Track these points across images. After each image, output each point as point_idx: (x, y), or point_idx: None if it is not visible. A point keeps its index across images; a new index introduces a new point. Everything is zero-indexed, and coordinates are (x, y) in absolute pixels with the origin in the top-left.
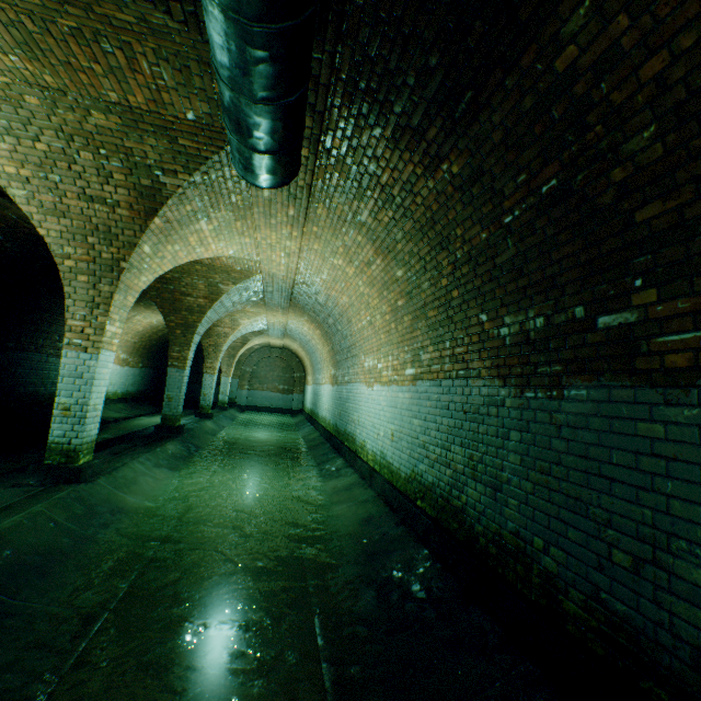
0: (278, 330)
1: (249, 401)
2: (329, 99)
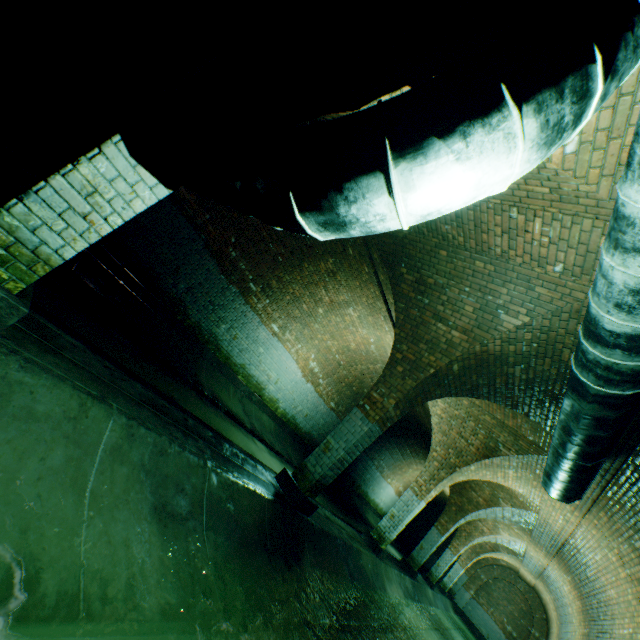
0: (534, 564)
1: (466, 607)
2: (615, 476)
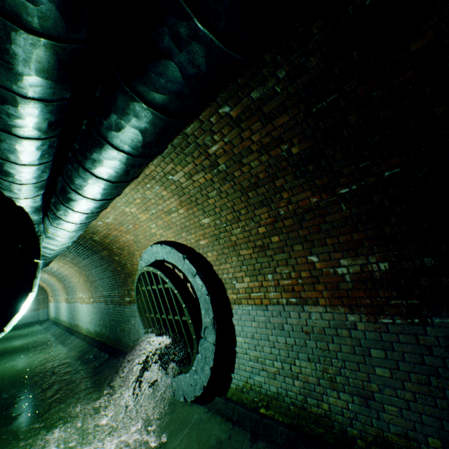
0: None
1: None
2: None
